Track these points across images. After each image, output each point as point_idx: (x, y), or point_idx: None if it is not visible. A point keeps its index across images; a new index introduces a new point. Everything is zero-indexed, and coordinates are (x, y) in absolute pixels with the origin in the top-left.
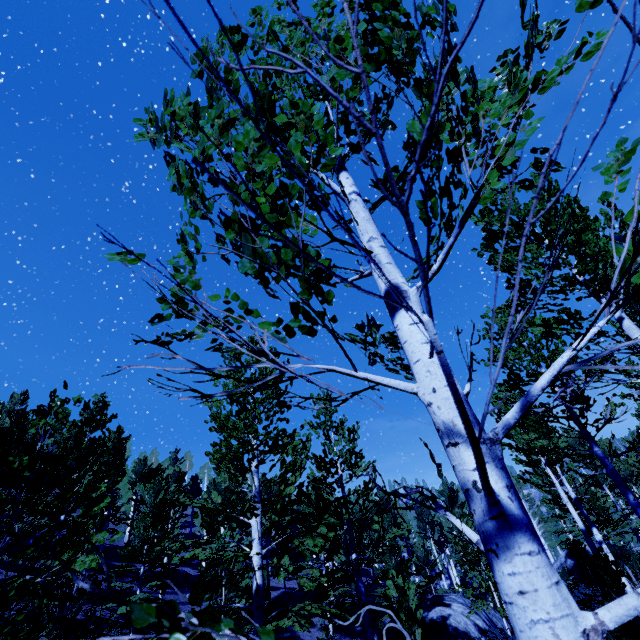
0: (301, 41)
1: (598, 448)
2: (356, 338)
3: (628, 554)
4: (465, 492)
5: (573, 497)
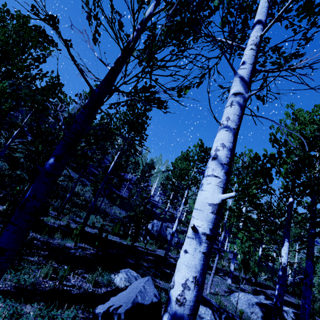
0: None
1: None
2: None
3: None
4: None
5: None
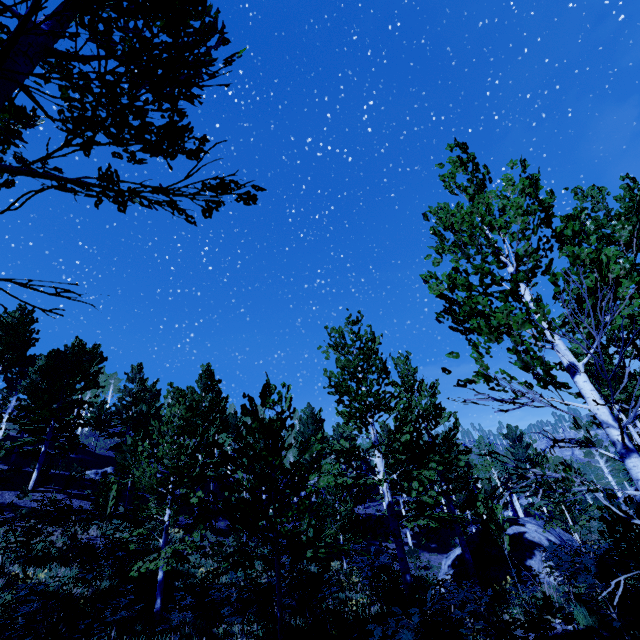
0: (504, 226)
1: None
2: None
3: None
4: (613, 442)
5: None
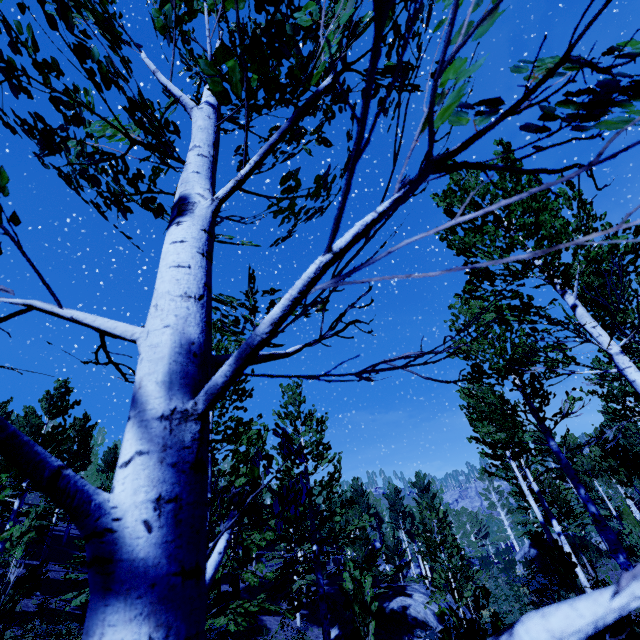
0: None
1: (554, 442)
2: (234, 302)
3: (586, 544)
4: None
5: (536, 490)
